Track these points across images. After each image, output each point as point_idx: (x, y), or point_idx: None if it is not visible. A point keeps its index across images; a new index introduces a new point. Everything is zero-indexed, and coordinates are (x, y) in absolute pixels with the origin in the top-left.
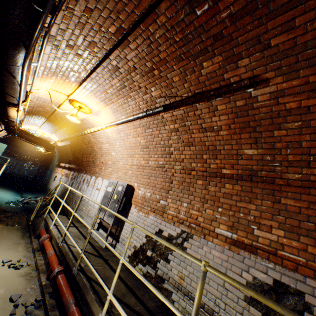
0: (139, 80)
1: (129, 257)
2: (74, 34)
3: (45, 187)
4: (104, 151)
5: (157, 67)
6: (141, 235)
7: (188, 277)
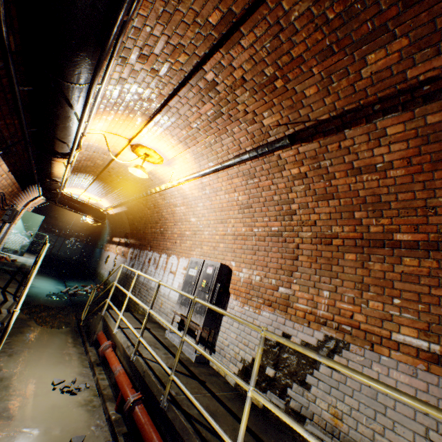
0: (247, 101)
1: None
2: (153, 35)
3: (93, 272)
4: (178, 217)
5: (282, 74)
6: (252, 342)
7: (350, 415)
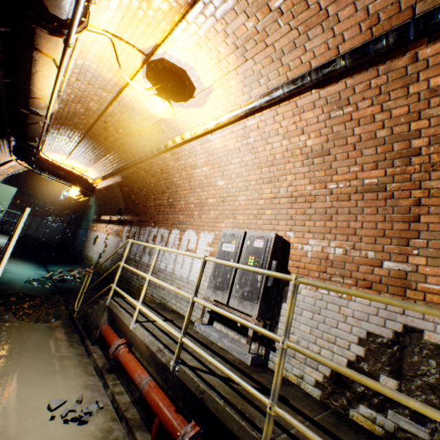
0: None
1: (319, 387)
2: None
3: (79, 255)
4: (197, 182)
5: None
6: (342, 338)
7: None
